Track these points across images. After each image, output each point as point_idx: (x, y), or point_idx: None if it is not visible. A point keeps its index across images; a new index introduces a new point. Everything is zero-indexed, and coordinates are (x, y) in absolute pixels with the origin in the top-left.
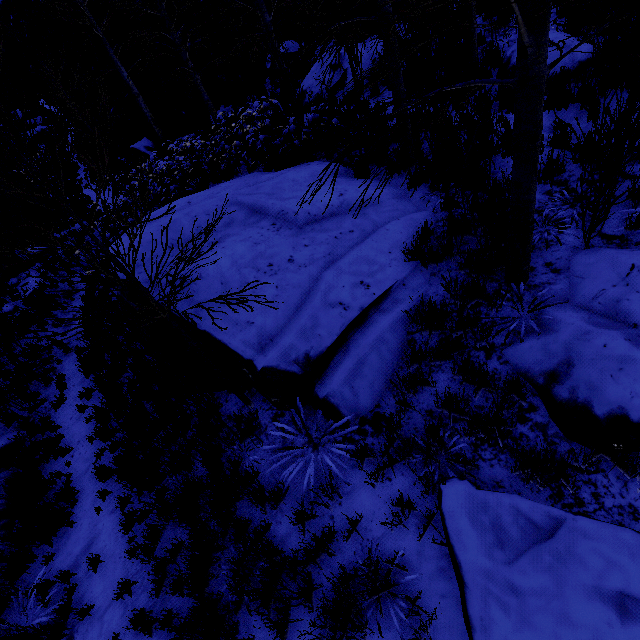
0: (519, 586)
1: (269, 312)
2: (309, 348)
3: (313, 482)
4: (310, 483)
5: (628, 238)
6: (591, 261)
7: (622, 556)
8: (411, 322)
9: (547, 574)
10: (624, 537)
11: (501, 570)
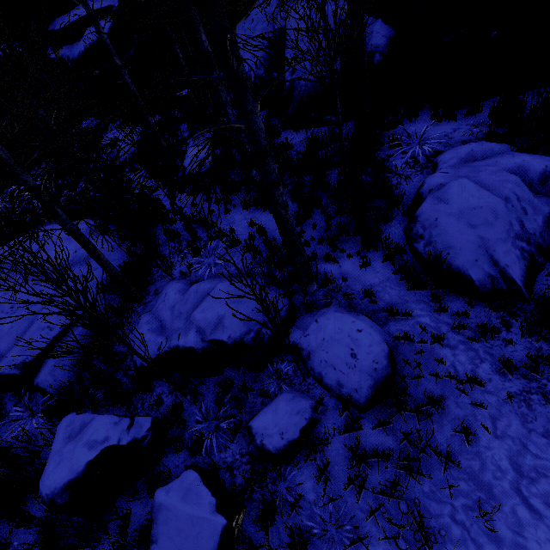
0: (64, 452)
1: (5, 339)
2: (25, 357)
3: (25, 437)
4: (23, 438)
5: (188, 273)
6: (166, 288)
7: (101, 426)
8: (90, 331)
9: (75, 443)
10: (106, 418)
11: (62, 448)
